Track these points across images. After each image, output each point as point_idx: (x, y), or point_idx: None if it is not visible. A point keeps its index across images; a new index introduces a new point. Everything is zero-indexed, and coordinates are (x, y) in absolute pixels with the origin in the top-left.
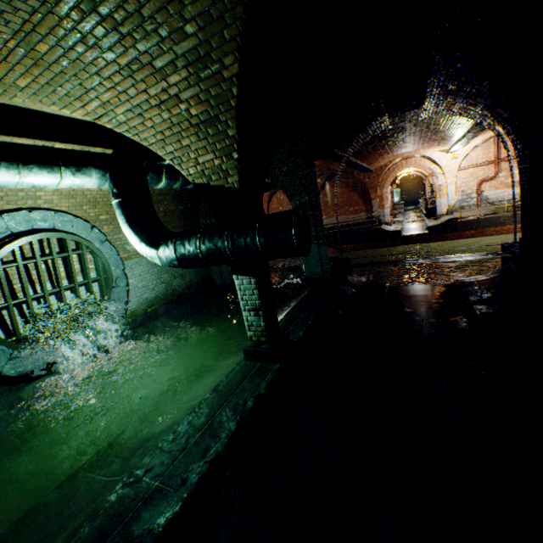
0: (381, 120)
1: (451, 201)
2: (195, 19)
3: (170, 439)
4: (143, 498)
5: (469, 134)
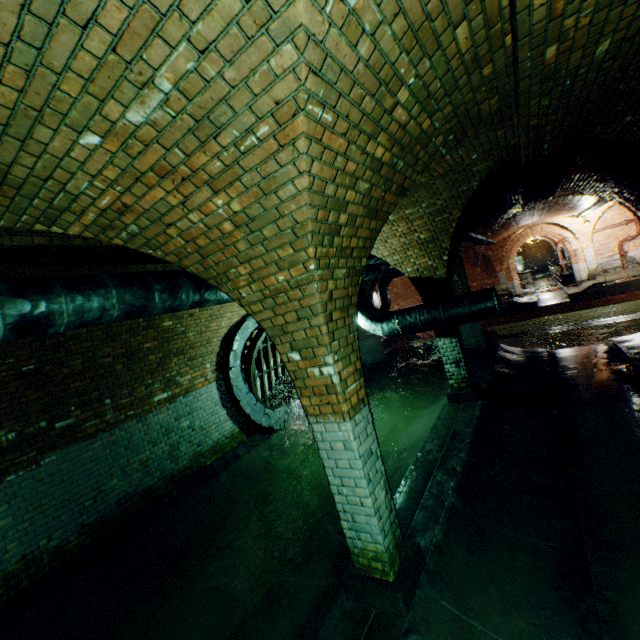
0: (515, 207)
1: (591, 265)
2: (444, 199)
3: (430, 440)
4: (438, 458)
5: (600, 203)
